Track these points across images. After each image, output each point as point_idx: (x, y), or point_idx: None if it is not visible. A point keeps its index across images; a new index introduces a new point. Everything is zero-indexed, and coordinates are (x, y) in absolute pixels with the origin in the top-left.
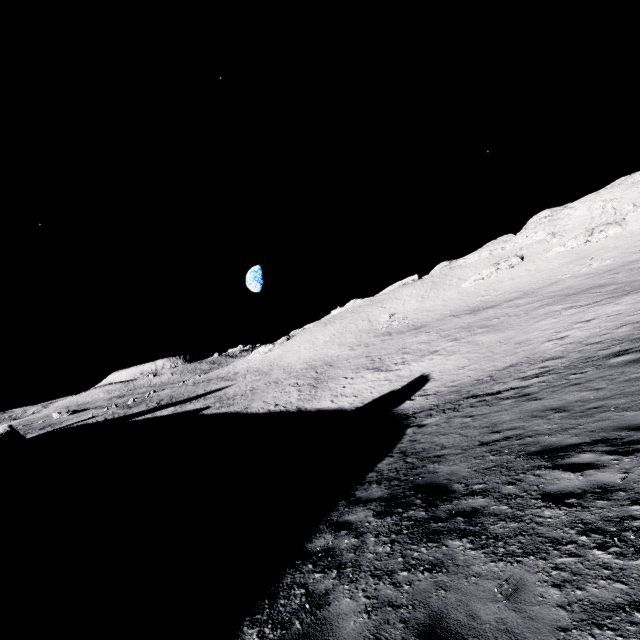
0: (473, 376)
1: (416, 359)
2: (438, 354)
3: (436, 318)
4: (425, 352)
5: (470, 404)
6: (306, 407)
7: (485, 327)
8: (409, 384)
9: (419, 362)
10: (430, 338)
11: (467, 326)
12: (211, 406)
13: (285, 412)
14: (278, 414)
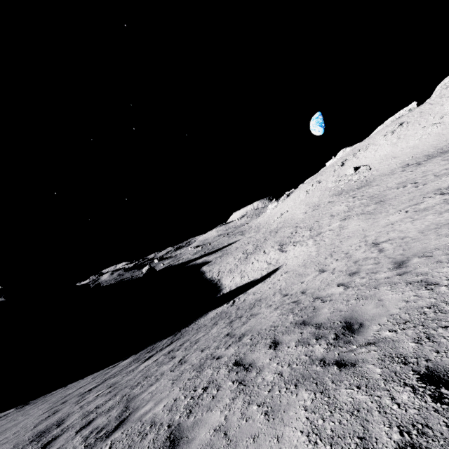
0: (257, 295)
1: (303, 241)
2: (315, 239)
3: (391, 169)
4: (316, 232)
5: (140, 358)
6: (221, 280)
7: (378, 203)
8: (263, 277)
9: (299, 246)
10: (341, 210)
11: (376, 195)
12: (211, 261)
13: (211, 282)
14: (208, 283)
